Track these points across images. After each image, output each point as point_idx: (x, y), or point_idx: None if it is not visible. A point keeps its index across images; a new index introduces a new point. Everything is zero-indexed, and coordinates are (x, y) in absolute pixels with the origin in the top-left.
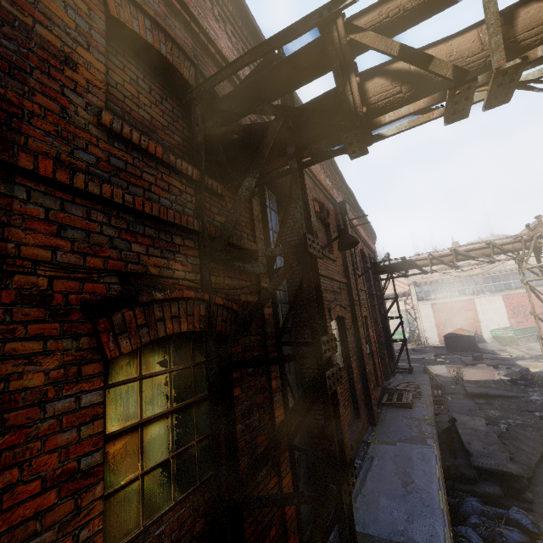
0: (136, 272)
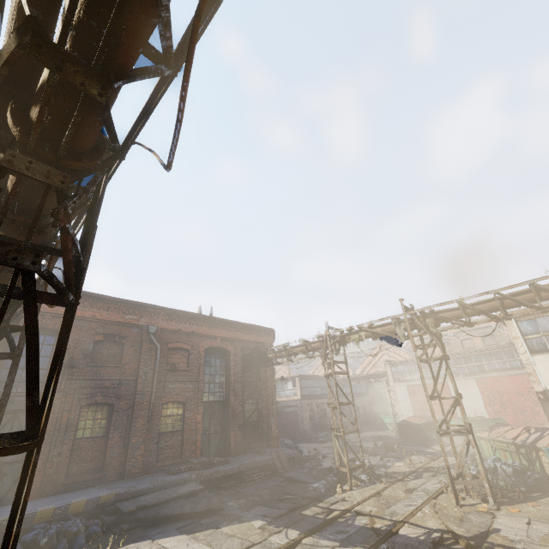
0: None
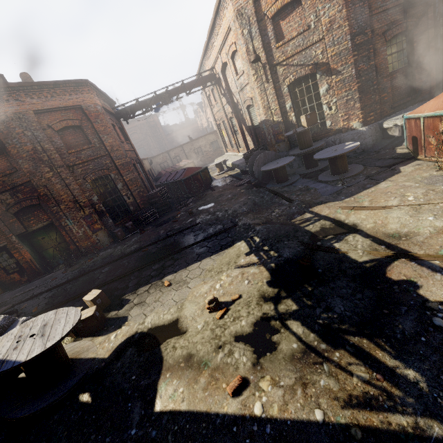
0: (389, 23)
